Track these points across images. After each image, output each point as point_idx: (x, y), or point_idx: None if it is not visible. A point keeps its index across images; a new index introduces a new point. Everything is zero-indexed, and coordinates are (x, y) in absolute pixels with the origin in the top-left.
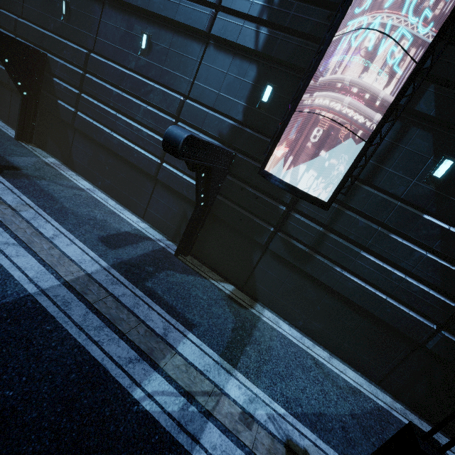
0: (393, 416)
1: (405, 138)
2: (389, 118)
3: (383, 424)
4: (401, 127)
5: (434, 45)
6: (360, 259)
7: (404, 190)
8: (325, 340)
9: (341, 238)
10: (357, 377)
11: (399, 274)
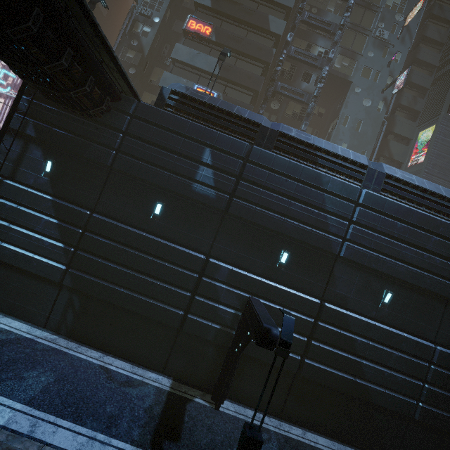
0: (33, 341)
1: (28, 150)
2: (17, 138)
3: (8, 344)
4: (25, 144)
5: (18, 99)
6: (11, 231)
7: (33, 182)
8: (1, 306)
9: (1, 219)
10: (21, 325)
11: (37, 236)
